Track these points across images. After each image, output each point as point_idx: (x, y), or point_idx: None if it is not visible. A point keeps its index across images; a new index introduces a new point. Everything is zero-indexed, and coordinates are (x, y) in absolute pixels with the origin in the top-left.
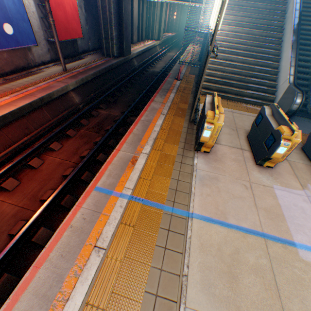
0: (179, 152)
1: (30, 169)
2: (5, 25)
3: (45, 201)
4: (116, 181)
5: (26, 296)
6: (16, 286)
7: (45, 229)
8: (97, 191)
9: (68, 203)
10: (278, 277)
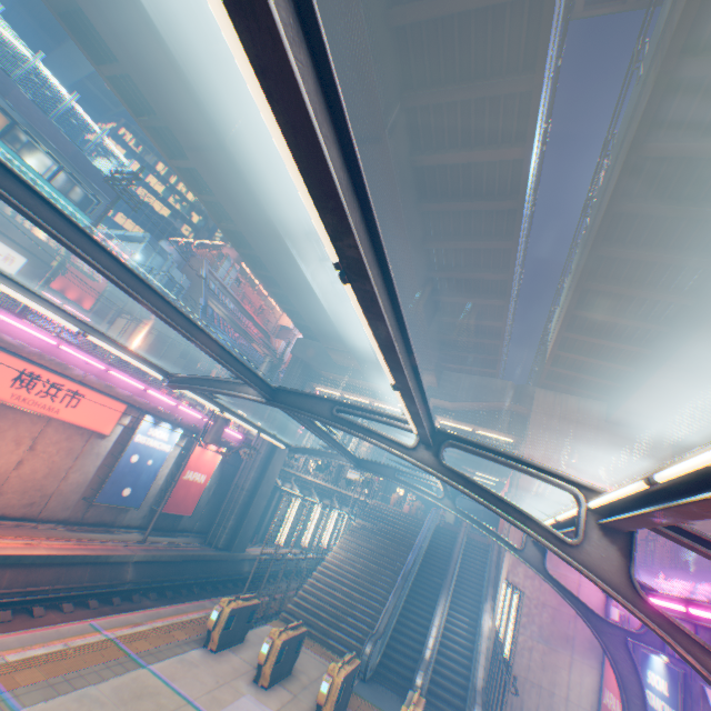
0: (187, 638)
1: (30, 613)
2: (129, 487)
3: None
4: (111, 626)
5: (15, 636)
6: None
7: None
8: (92, 623)
9: None
10: None
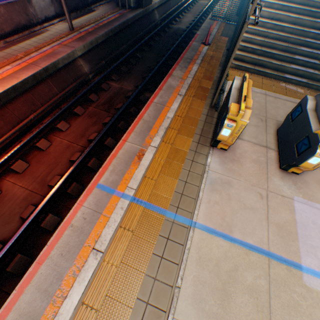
0: (192, 147)
1: (39, 151)
2: None
3: (53, 187)
4: (120, 179)
5: (30, 289)
6: (29, 265)
7: (53, 215)
8: (99, 189)
9: (75, 191)
10: (273, 300)
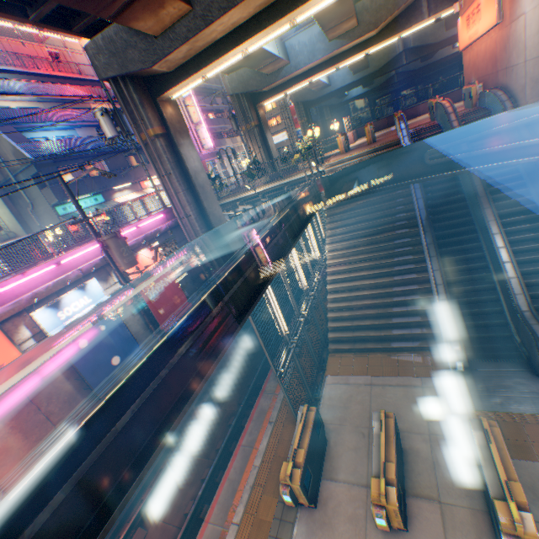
0: (277, 512)
1: None
2: (113, 358)
3: None
4: None
5: None
6: None
7: None
8: None
9: None
10: None
